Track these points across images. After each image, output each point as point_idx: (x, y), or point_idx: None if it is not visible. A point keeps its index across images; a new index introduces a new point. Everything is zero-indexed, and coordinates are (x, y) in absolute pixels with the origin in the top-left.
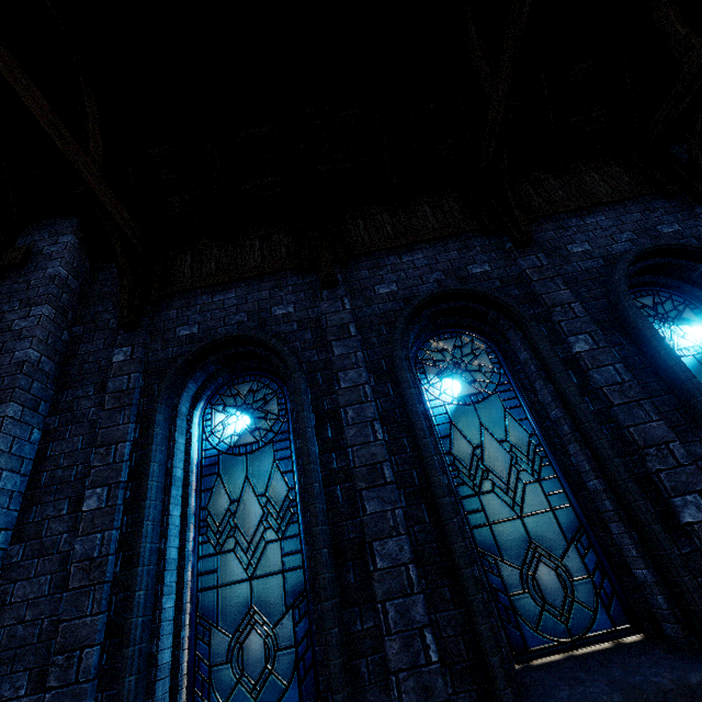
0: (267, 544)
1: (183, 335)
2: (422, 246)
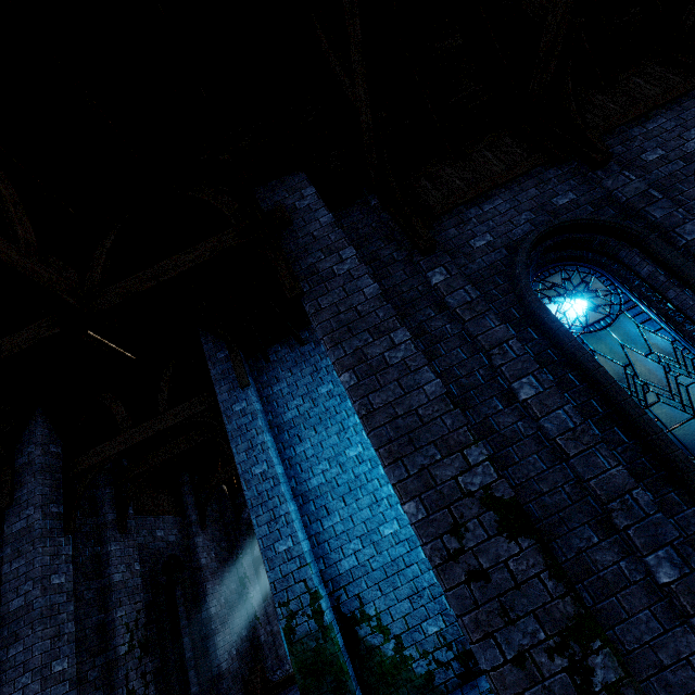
0: (687, 388)
1: (481, 245)
2: (658, 112)
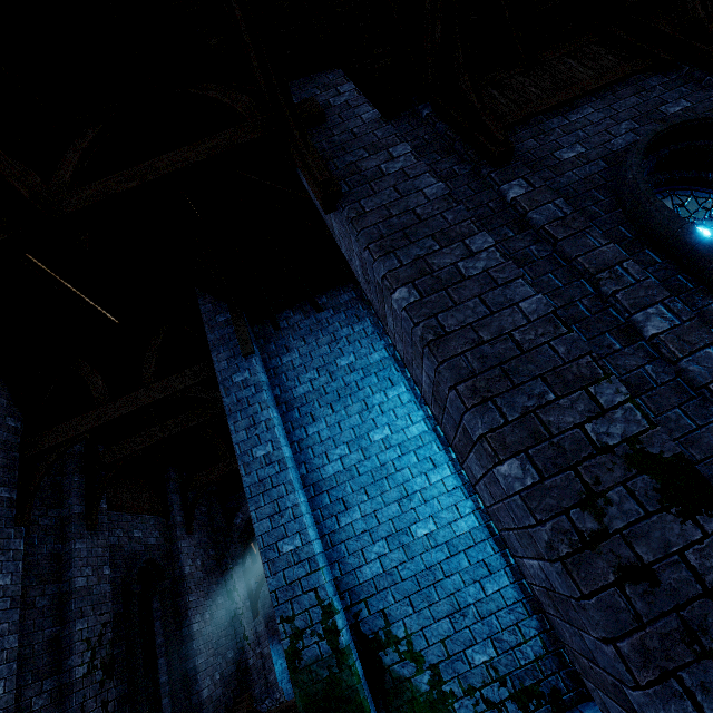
0: None
1: (570, 157)
2: None
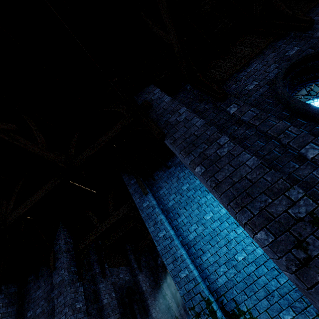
0: None
1: (252, 87)
2: None
